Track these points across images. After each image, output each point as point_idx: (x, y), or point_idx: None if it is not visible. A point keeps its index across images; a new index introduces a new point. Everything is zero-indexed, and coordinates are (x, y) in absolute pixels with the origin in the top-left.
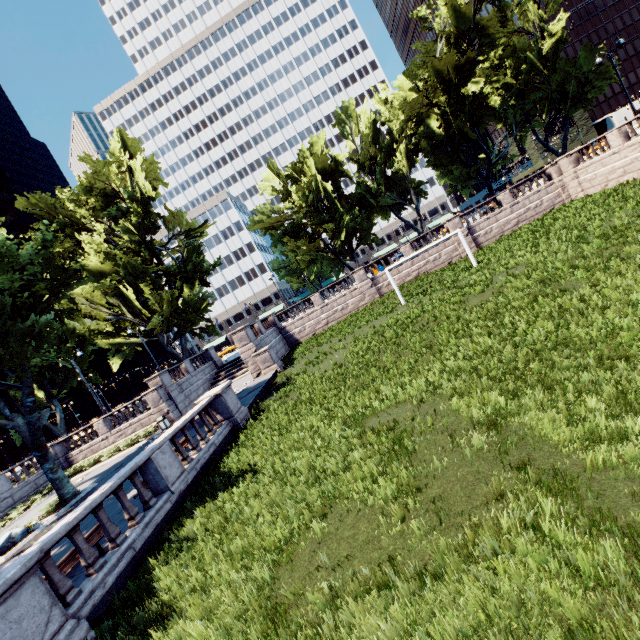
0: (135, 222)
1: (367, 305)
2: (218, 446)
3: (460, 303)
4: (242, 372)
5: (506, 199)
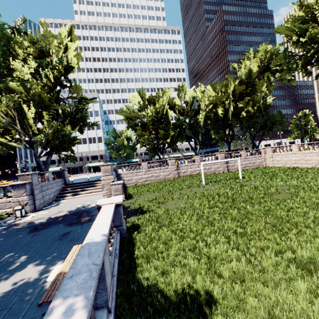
0: (55, 75)
1: (170, 179)
2: (119, 252)
3: (264, 194)
4: (86, 192)
5: (243, 154)
